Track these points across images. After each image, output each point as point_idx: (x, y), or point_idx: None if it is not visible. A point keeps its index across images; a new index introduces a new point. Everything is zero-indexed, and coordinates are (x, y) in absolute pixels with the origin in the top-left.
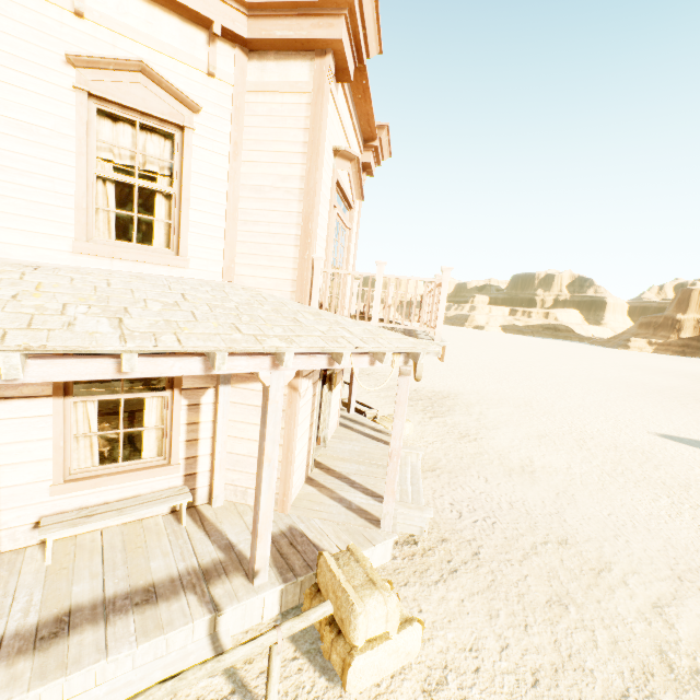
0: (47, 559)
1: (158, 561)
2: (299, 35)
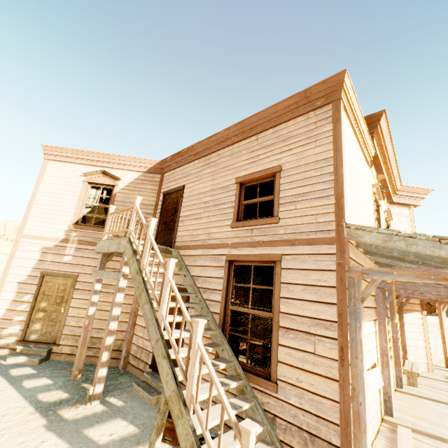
0: (417, 385)
1: (441, 386)
2: (408, 203)
